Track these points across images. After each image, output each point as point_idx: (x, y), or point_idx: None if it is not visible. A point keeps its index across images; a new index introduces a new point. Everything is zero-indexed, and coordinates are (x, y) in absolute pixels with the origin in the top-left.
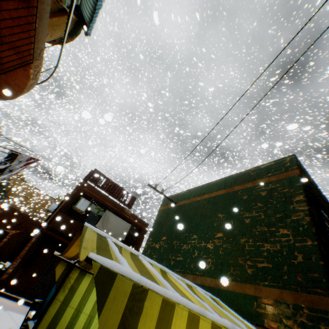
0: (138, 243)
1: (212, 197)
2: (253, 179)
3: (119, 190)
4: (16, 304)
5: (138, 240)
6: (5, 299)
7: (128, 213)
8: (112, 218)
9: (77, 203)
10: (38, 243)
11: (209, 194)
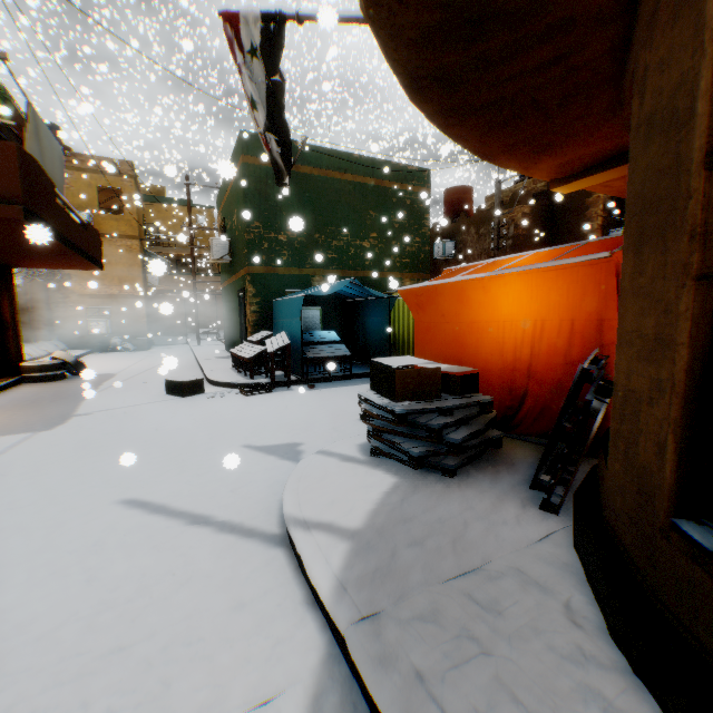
0: None
1: (359, 183)
2: (401, 181)
3: None
4: None
5: None
6: None
7: None
8: (44, 132)
9: None
10: None
11: (354, 177)
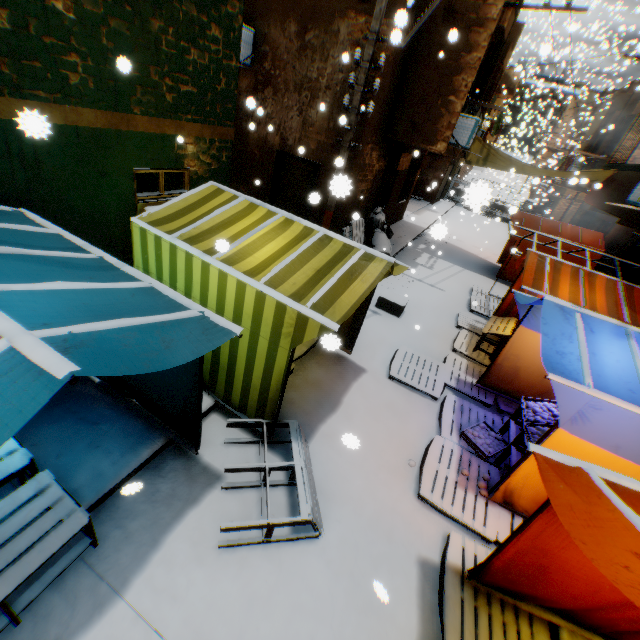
0: None
1: None
2: None
3: None
4: None
5: None
6: None
7: None
8: None
9: None
10: None
11: None
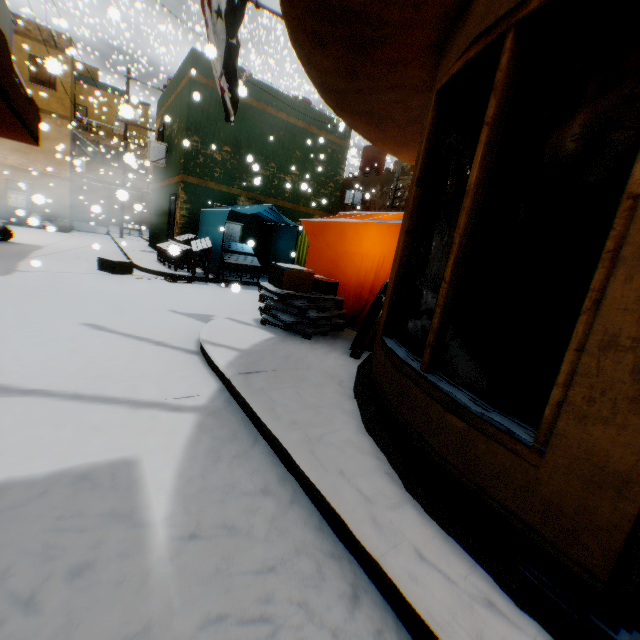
0: None
1: (291, 124)
2: (327, 131)
3: None
4: None
5: None
6: None
7: None
8: (1, 0)
9: None
10: None
11: (288, 117)
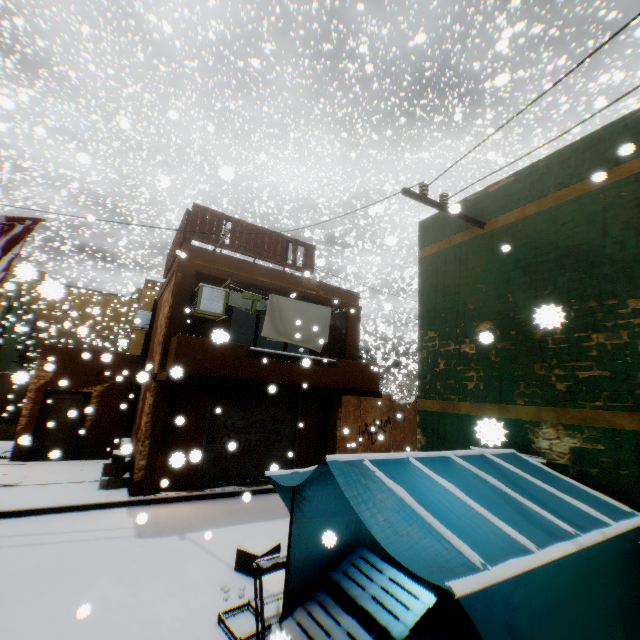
0: (352, 337)
1: None
2: None
3: (271, 241)
4: (188, 511)
5: (349, 331)
6: (165, 511)
7: (310, 284)
8: (289, 307)
9: (198, 302)
10: (162, 404)
11: None
